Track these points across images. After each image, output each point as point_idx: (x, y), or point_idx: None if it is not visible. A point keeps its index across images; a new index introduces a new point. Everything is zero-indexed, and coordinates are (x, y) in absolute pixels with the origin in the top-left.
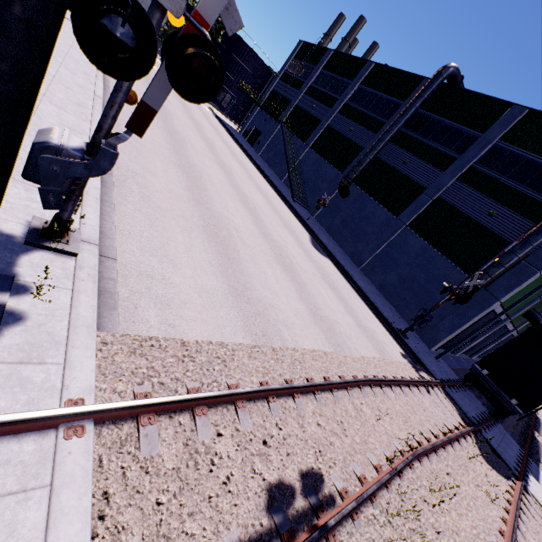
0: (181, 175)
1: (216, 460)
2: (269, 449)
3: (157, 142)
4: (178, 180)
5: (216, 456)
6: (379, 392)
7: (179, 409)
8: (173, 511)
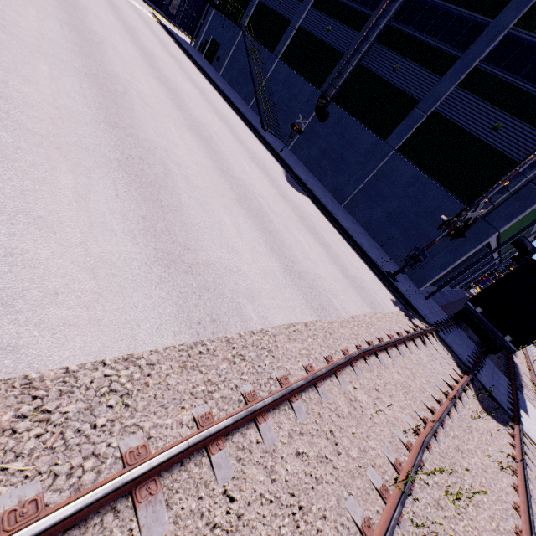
0: (88, 87)
1: None
2: None
3: (49, 38)
4: (80, 93)
5: None
6: (375, 362)
7: None
8: None
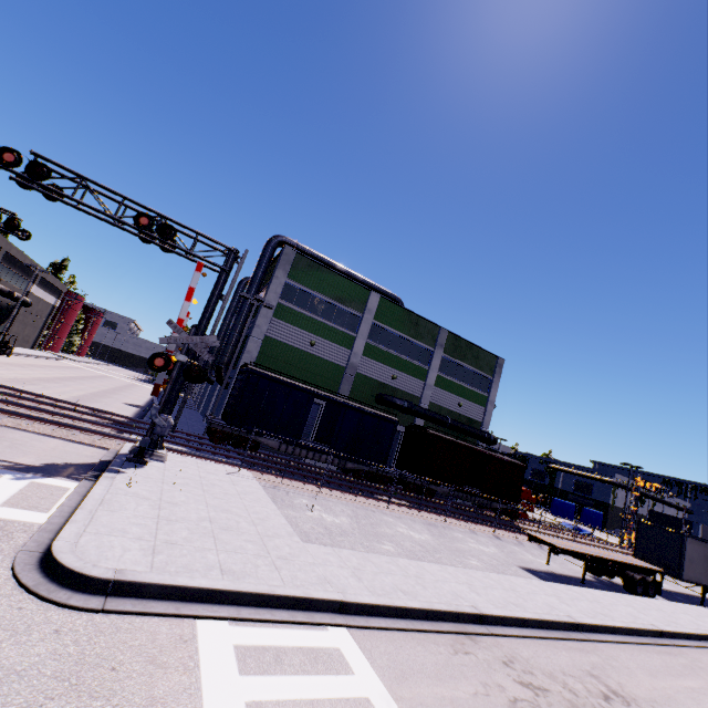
0: None
1: None
2: None
3: None
4: None
5: None
6: None
7: None
8: None
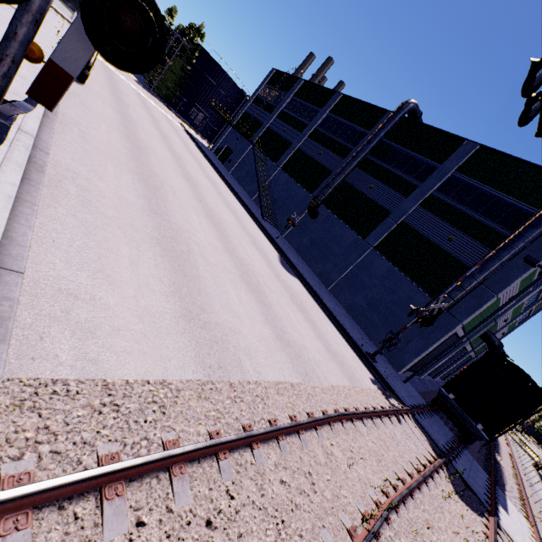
0: (138, 183)
1: None
2: (214, 533)
3: (114, 146)
4: (133, 187)
5: None
6: (351, 428)
7: (77, 493)
8: None
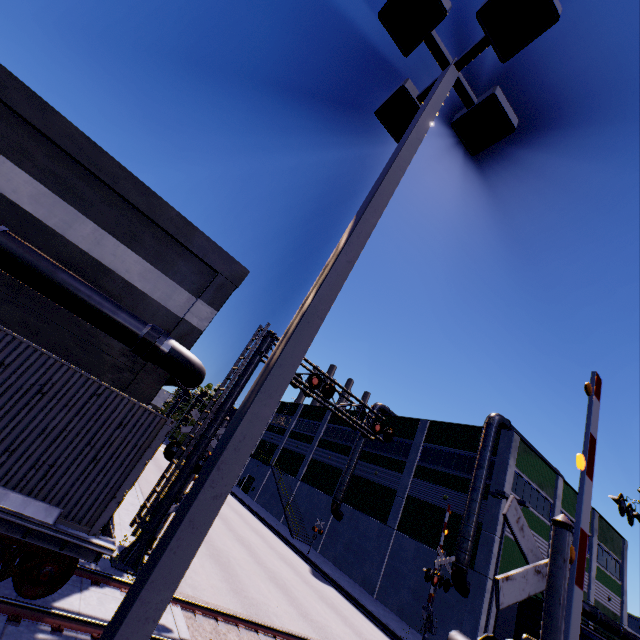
0: None
1: (229, 637)
2: None
3: None
4: None
5: (229, 636)
6: None
7: (210, 615)
8: (212, 639)
